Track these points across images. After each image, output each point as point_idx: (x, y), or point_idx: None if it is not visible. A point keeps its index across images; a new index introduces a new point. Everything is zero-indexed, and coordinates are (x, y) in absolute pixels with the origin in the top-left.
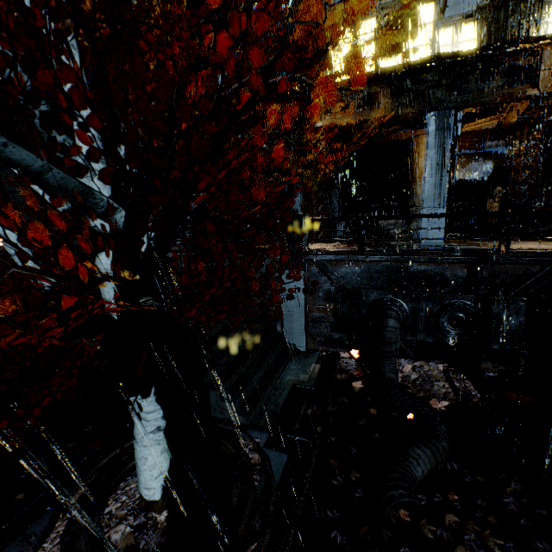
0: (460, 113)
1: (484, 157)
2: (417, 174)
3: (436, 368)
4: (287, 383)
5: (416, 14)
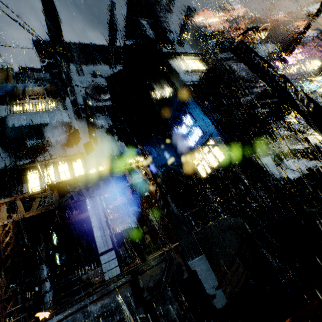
0: (101, 197)
1: (131, 215)
2: None
3: None
4: None
5: (74, 164)
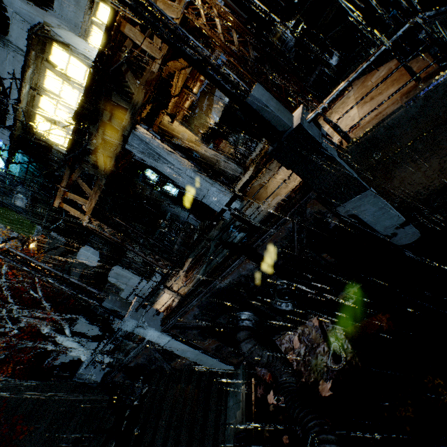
0: (141, 125)
1: None
2: (189, 147)
3: (313, 326)
4: (231, 435)
5: (55, 62)
